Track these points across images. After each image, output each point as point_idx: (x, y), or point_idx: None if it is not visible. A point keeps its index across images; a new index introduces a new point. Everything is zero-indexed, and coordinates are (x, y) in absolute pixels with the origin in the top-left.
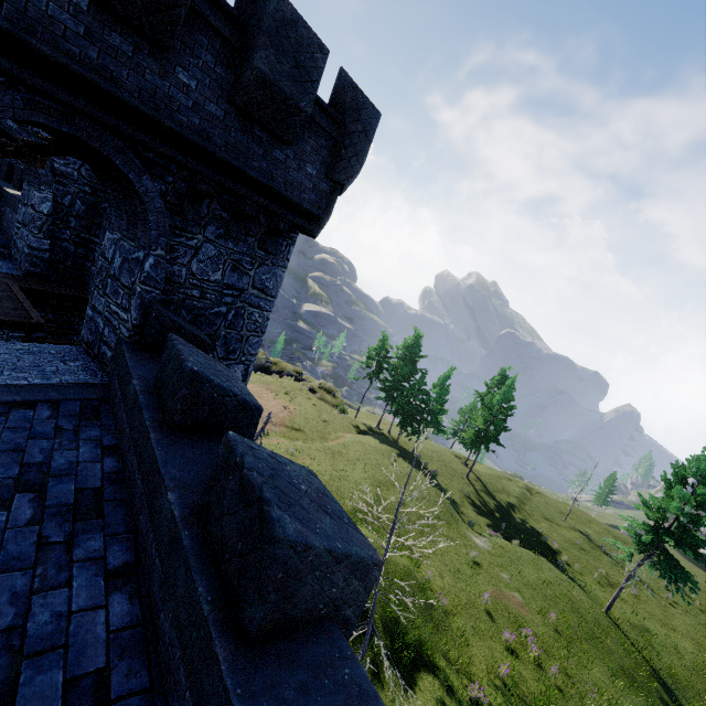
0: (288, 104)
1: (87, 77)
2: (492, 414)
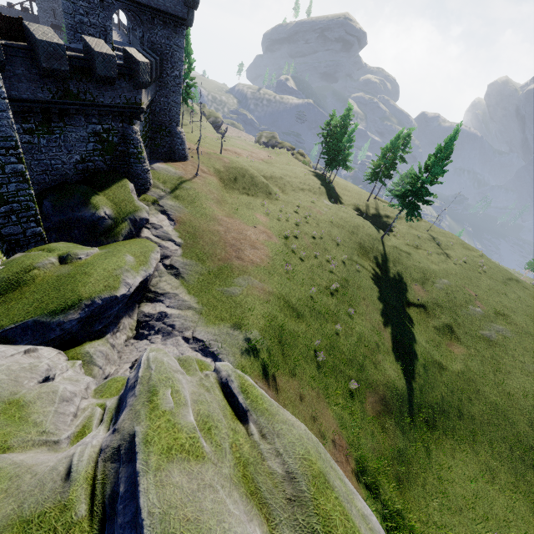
0: None
1: None
2: (384, 157)
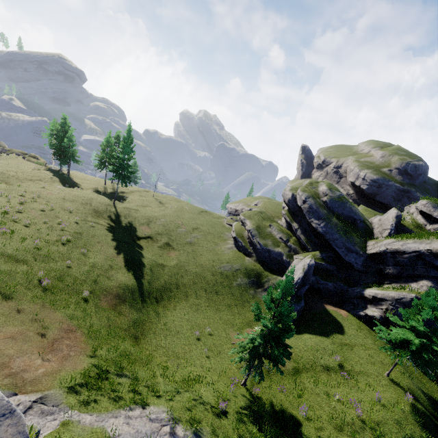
0: None
1: None
2: (105, 151)
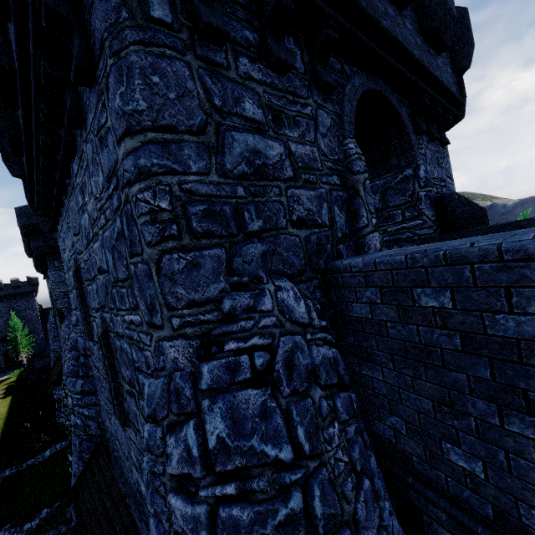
0: (449, 14)
1: (394, 37)
2: None
